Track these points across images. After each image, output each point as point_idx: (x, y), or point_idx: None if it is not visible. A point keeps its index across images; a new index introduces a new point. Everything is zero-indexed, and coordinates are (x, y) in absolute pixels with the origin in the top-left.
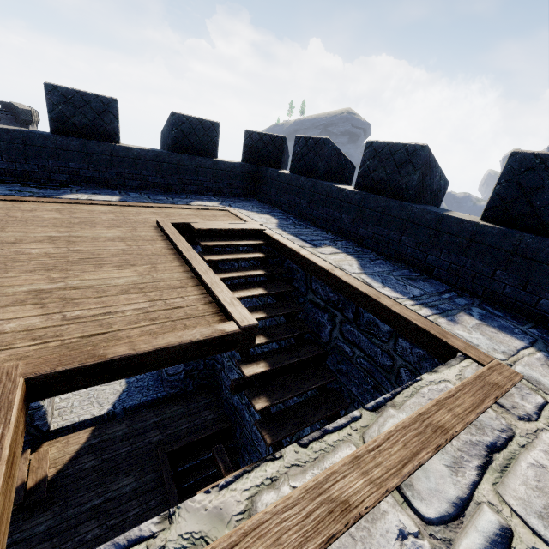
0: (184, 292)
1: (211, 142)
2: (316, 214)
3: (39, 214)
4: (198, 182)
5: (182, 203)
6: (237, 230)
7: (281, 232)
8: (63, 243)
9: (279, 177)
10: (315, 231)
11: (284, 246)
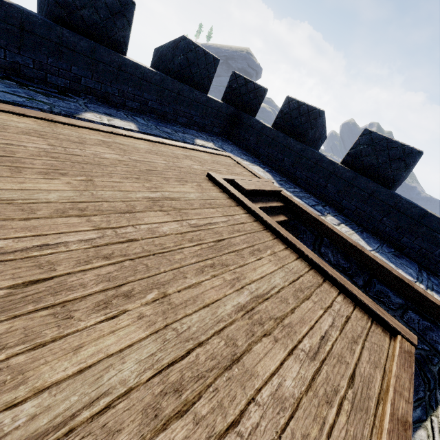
0: (328, 291)
1: (207, 77)
2: (300, 174)
3: (95, 150)
4: (189, 115)
5: (190, 141)
6: (267, 191)
7: (288, 192)
8: (173, 211)
9: (263, 129)
10: (302, 191)
11: (308, 214)
